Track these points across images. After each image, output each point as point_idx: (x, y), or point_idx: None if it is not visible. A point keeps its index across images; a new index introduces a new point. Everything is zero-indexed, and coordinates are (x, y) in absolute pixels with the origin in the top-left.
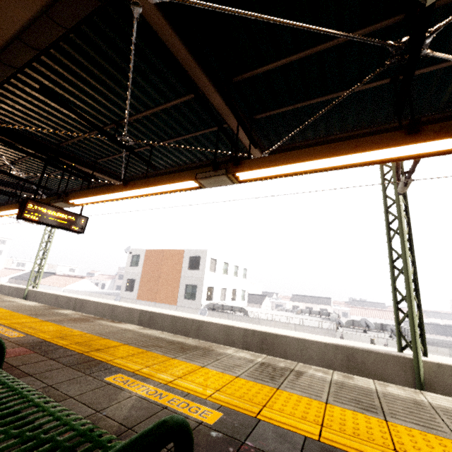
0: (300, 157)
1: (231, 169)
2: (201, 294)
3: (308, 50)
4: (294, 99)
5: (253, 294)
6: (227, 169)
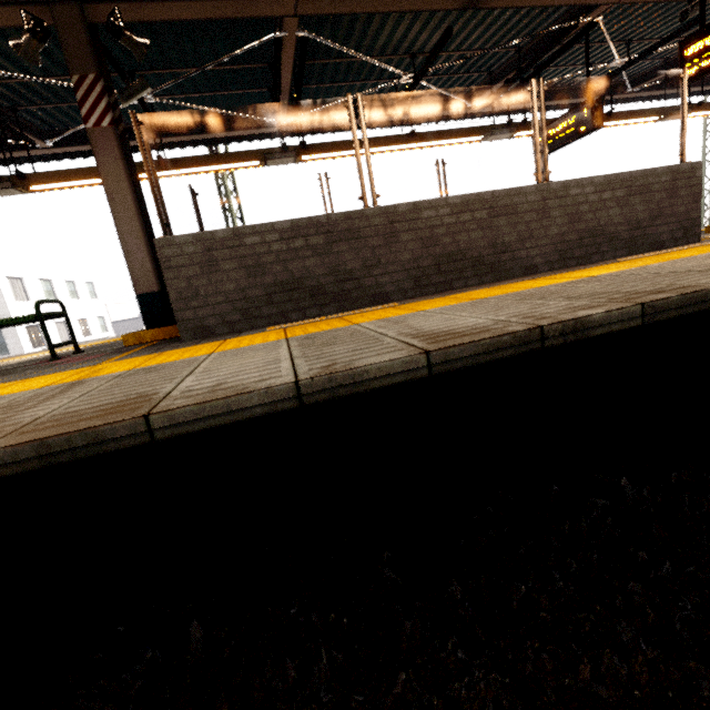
0: (87, 176)
1: (17, 183)
2: (19, 342)
3: (57, 77)
4: (61, 97)
5: (124, 321)
6: (12, 183)
